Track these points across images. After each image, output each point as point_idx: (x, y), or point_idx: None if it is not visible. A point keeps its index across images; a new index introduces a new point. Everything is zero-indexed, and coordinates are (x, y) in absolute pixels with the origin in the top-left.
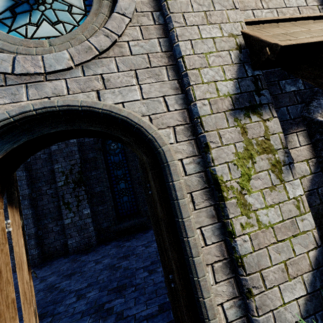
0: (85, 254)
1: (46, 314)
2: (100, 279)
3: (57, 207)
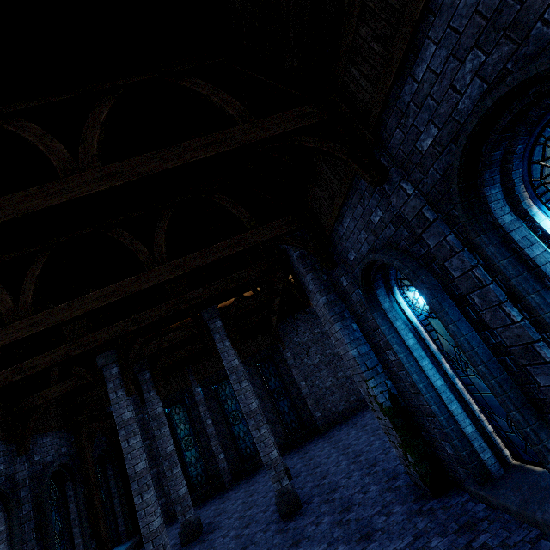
0: None
1: None
2: None
3: None
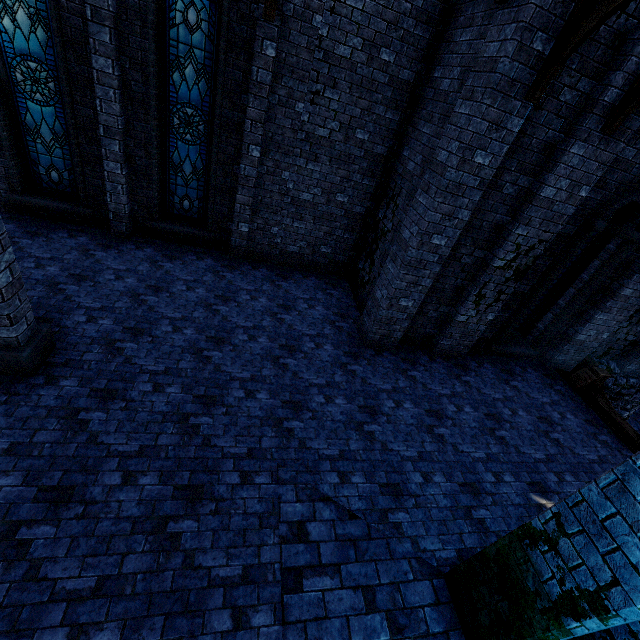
0: (462, 369)
1: (543, 486)
2: (554, 454)
3: (456, 287)
